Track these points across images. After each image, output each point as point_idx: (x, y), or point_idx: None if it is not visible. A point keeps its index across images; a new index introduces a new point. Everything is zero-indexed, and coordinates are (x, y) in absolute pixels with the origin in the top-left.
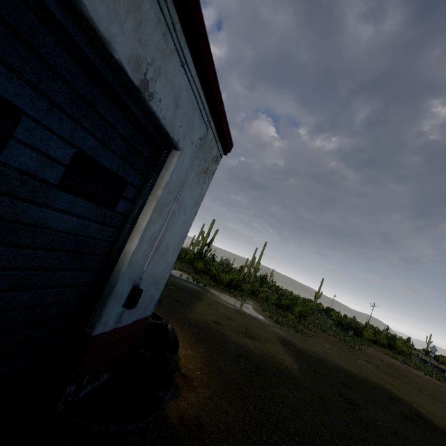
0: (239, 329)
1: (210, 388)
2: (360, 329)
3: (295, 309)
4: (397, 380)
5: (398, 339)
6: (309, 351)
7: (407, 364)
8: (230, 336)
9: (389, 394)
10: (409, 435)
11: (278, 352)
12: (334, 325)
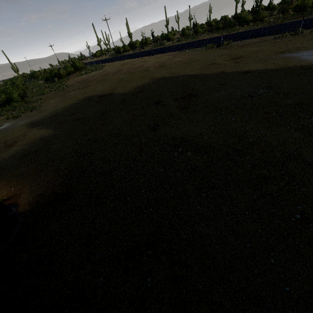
0: (0, 148)
1: (27, 185)
2: (58, 73)
3: (15, 97)
4: (88, 87)
5: (76, 62)
6: (47, 115)
7: (87, 73)
8: (1, 158)
9: (89, 98)
10: (100, 109)
11: (35, 134)
12: (45, 83)
